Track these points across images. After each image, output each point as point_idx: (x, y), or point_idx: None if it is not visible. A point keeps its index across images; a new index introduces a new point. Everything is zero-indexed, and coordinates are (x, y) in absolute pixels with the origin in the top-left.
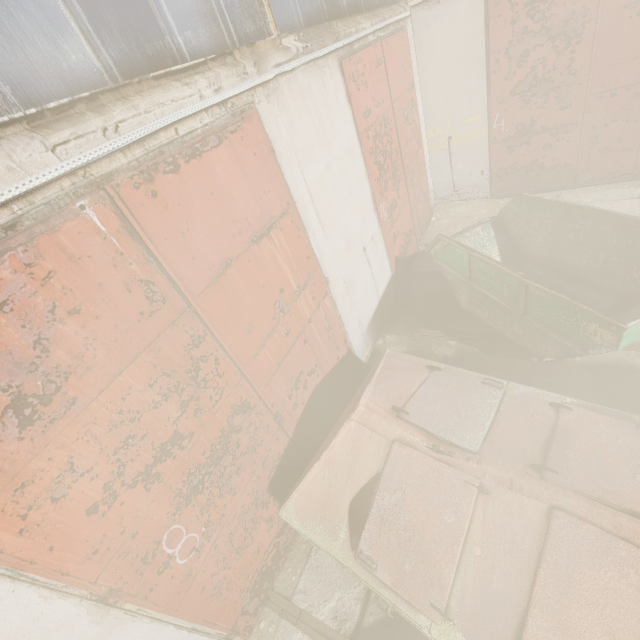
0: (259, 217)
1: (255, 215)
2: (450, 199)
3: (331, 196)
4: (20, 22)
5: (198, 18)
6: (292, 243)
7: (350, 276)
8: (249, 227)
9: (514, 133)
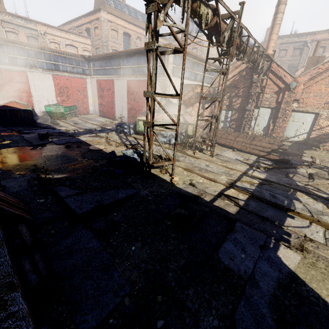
0: (20, 81)
1: (19, 80)
2: (95, 114)
3: (40, 88)
4: (2, 58)
5: (23, 63)
6: (25, 87)
7: (40, 100)
8: (17, 81)
9: (100, 104)
